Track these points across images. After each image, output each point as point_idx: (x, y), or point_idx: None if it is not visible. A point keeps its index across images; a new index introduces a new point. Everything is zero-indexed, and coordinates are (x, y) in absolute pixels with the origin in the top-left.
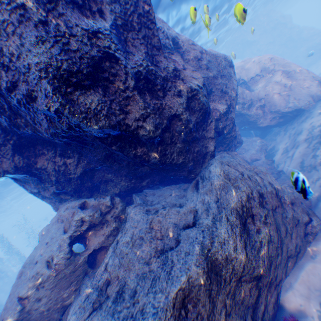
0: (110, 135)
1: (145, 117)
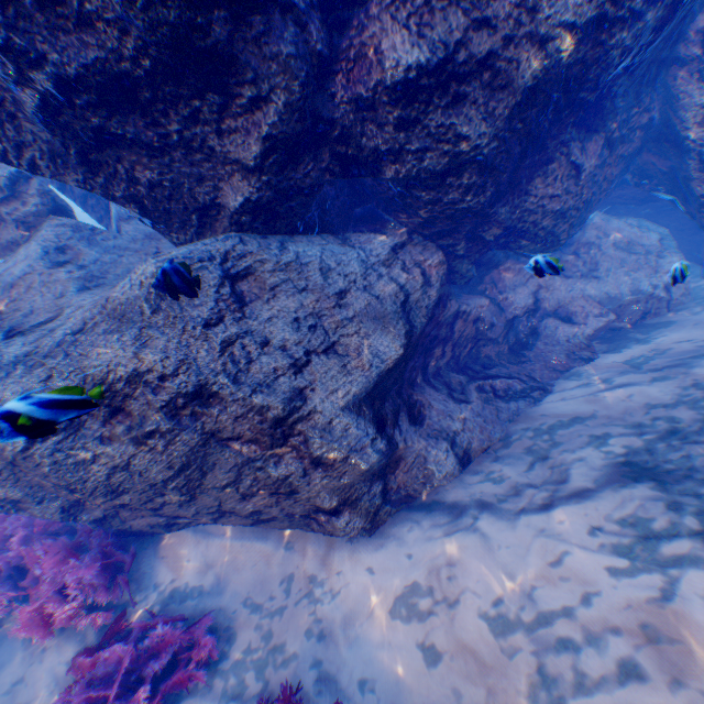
0: None
1: None
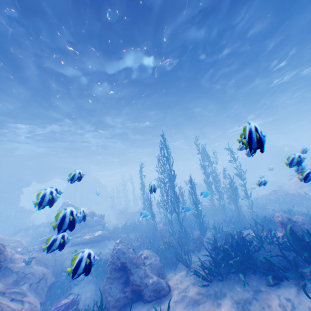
0: None
1: None
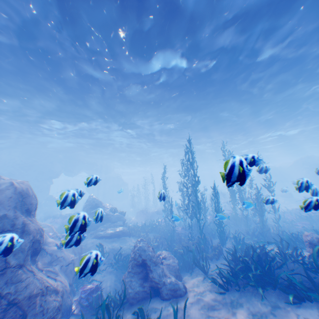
0: None
1: None
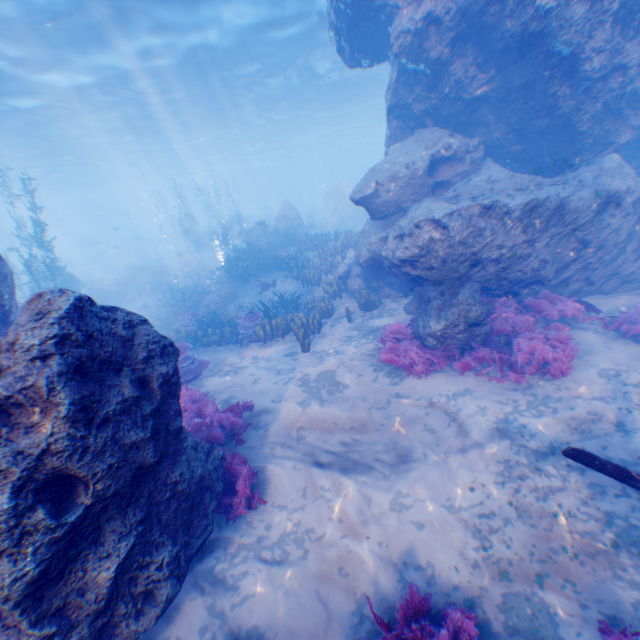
0: (558, 57)
1: (599, 52)
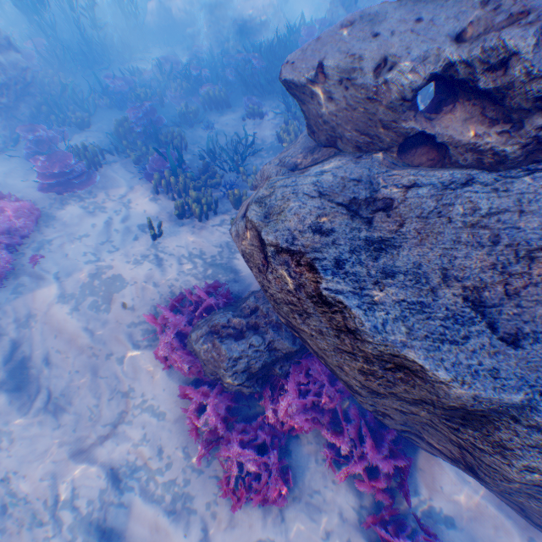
0: None
1: None
